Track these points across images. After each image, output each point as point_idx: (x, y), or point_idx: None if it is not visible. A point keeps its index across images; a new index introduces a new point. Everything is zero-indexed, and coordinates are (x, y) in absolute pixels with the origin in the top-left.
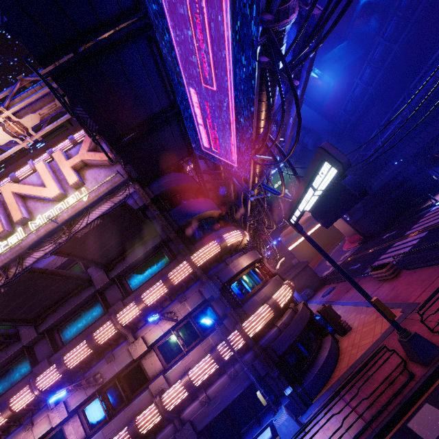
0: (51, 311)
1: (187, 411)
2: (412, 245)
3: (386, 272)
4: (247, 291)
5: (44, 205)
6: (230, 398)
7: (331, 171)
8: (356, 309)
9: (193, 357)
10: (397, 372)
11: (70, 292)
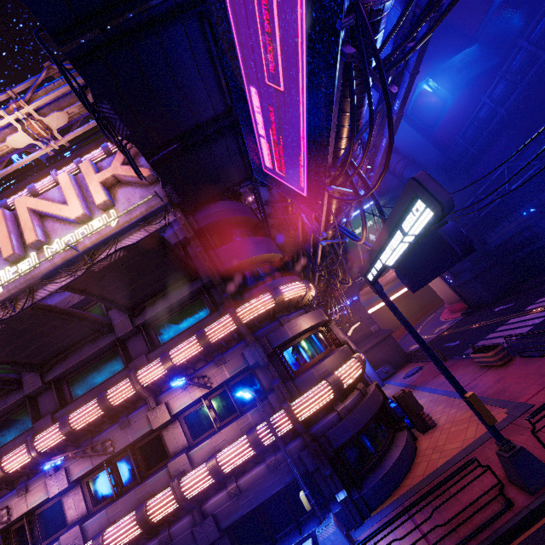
0: (61, 357)
1: (211, 502)
2: (533, 324)
3: (492, 357)
4: (304, 361)
5: (64, 227)
6: (266, 494)
7: (425, 214)
8: (446, 400)
9: (226, 435)
10: (489, 495)
11: (85, 337)
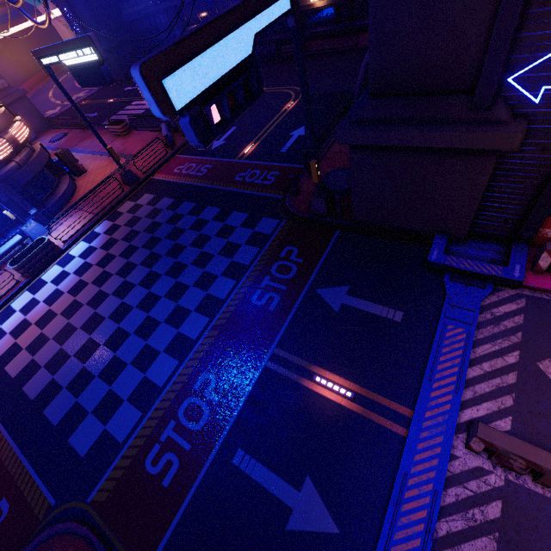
0: None
1: None
2: (146, 109)
3: (121, 129)
4: None
5: None
6: None
7: (94, 56)
8: (92, 157)
9: None
10: (116, 191)
11: None
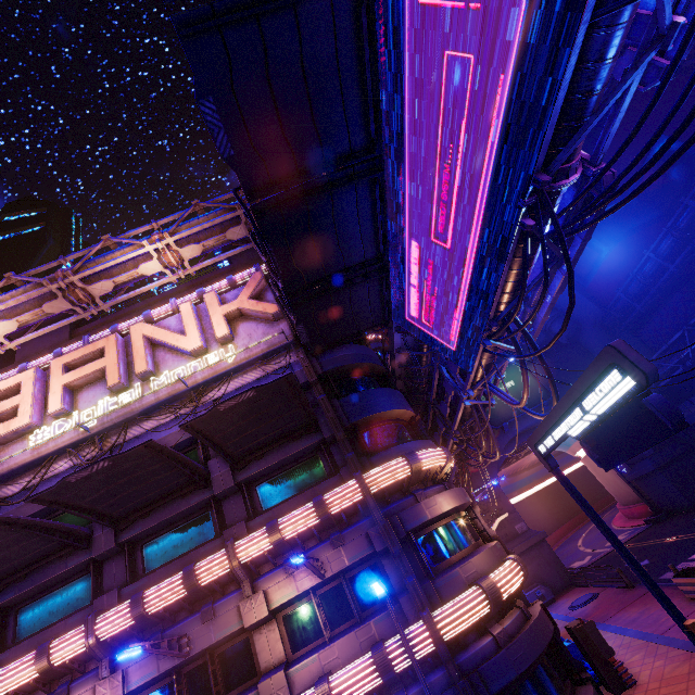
0: (144, 512)
1: None
2: None
3: None
4: (445, 555)
5: (176, 358)
6: None
7: (625, 382)
8: (644, 646)
9: (340, 651)
10: None
11: (177, 490)
